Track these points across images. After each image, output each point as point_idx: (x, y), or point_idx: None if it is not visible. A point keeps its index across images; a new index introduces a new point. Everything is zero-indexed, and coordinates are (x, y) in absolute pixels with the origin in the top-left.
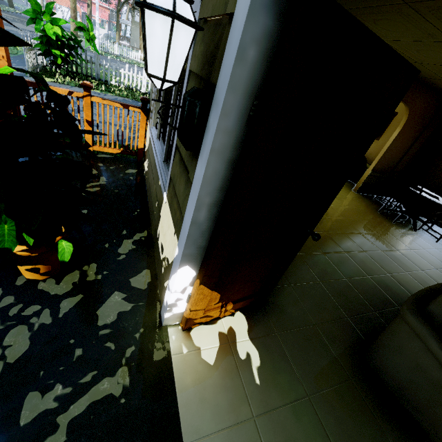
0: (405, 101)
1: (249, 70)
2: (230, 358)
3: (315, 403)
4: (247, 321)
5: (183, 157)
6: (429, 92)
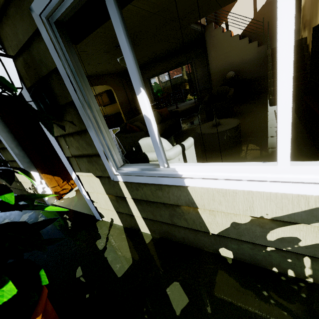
0: (104, 84)
1: None
2: None
3: None
4: None
5: (1, 147)
6: (109, 76)
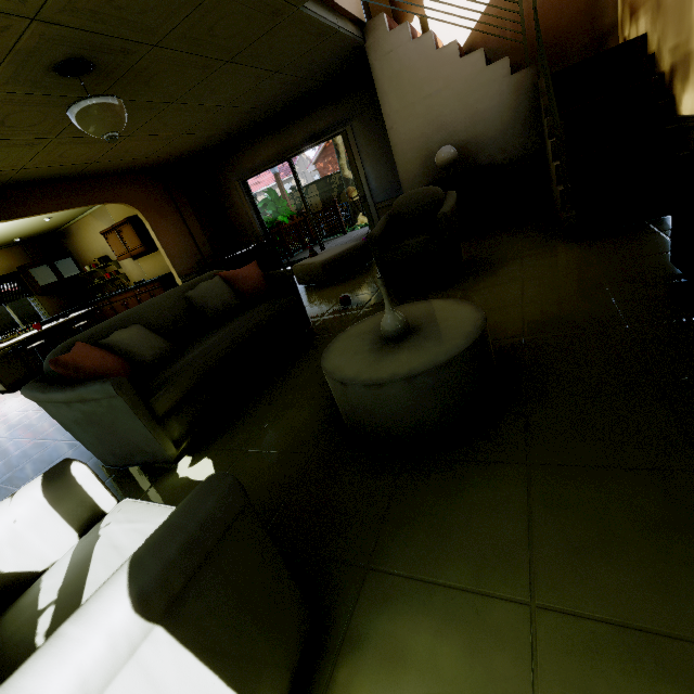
0: (110, 201)
1: None
2: None
3: None
4: None
5: None
6: (127, 178)
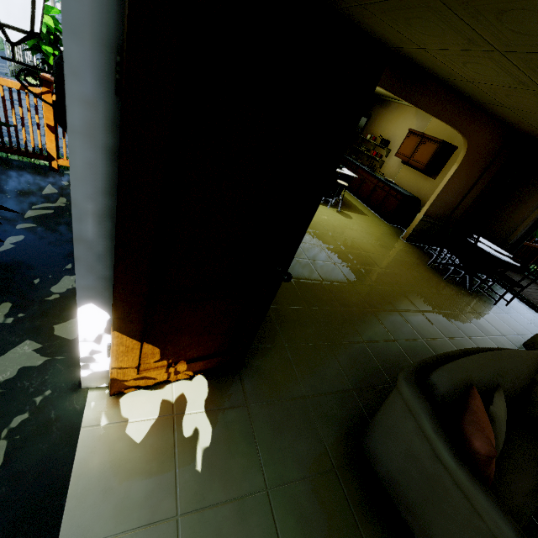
0: (463, 132)
1: (92, 4)
2: (168, 435)
3: (274, 499)
4: (209, 388)
5: None
6: (492, 123)
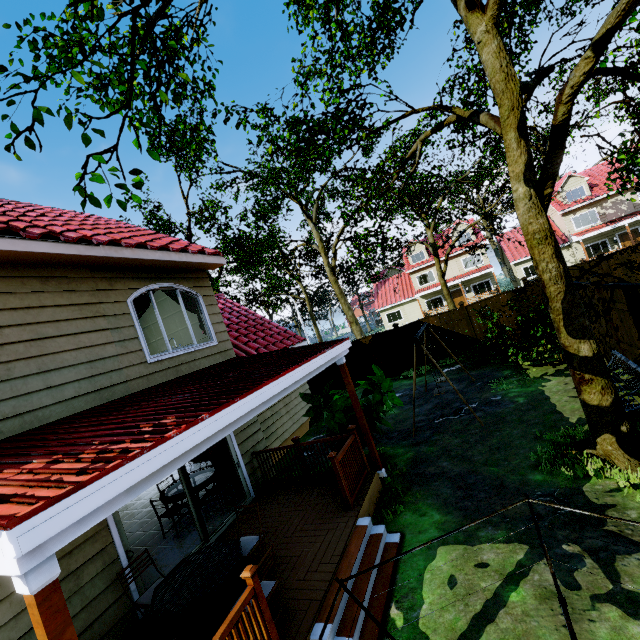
0: None
1: None
2: None
3: None
4: None
5: None
6: None
